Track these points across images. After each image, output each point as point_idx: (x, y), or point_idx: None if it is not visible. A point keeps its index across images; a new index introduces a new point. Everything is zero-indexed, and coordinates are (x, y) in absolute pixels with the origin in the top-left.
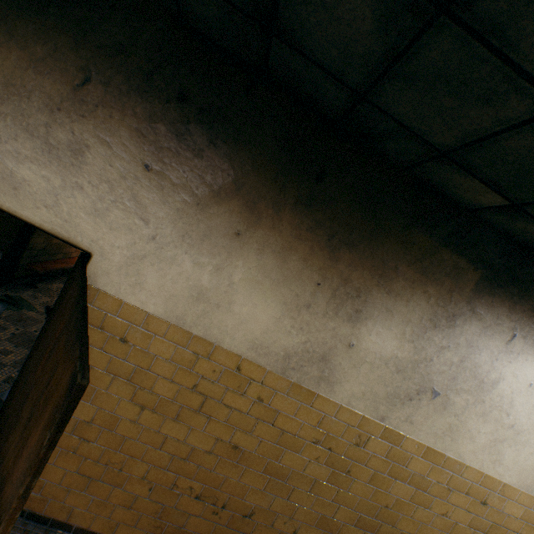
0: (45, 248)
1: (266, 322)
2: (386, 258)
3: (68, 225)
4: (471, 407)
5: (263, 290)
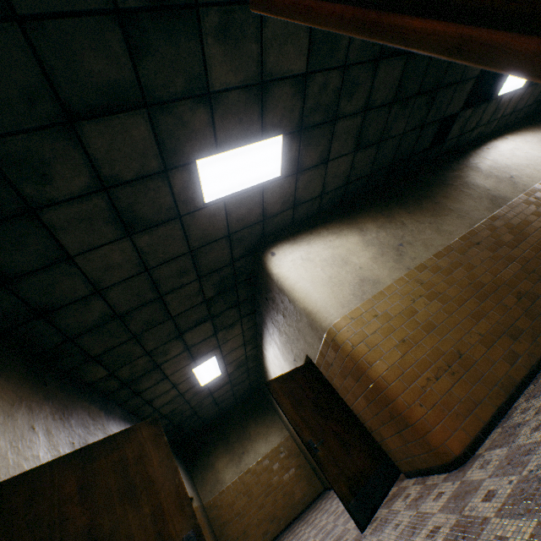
0: None
1: None
2: (83, 416)
3: None
4: None
5: None
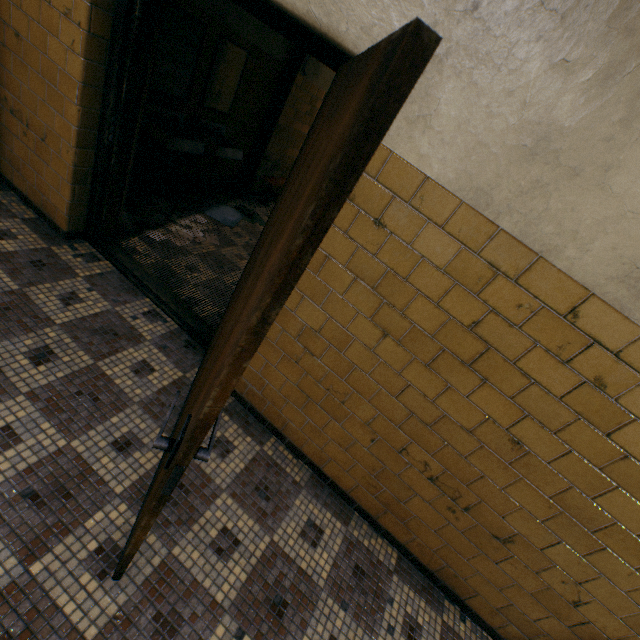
0: (279, 161)
1: None
2: None
3: (329, 0)
4: None
5: None
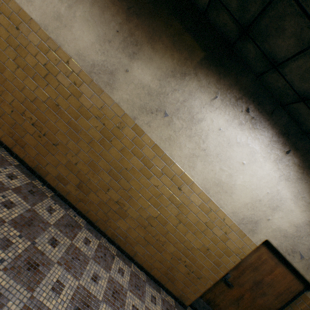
0: None
1: (87, 43)
2: (155, 29)
3: None
4: (184, 130)
5: (89, 25)
